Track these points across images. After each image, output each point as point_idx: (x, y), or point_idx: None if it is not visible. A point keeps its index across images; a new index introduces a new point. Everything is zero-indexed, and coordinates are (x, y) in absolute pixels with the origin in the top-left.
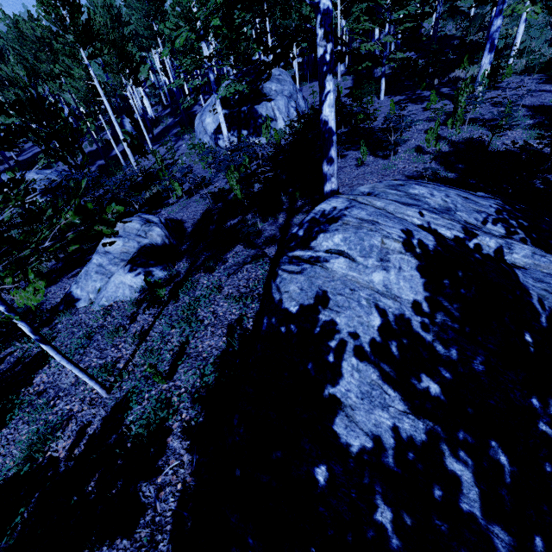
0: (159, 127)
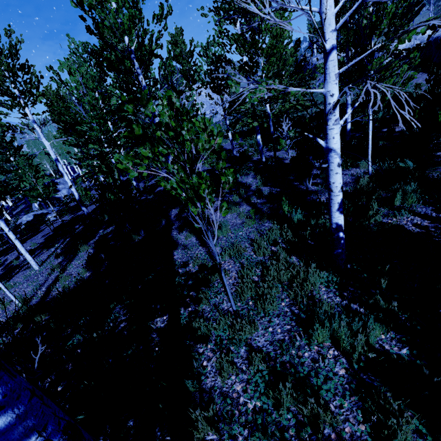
0: (16, 210)
